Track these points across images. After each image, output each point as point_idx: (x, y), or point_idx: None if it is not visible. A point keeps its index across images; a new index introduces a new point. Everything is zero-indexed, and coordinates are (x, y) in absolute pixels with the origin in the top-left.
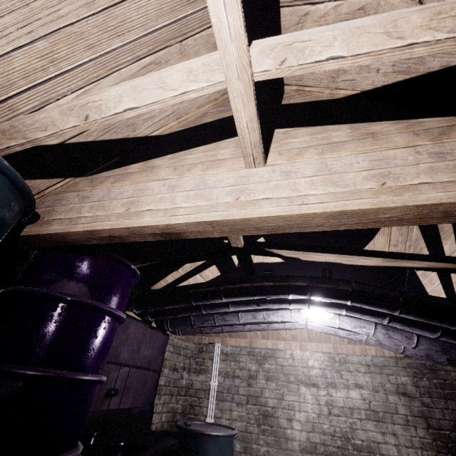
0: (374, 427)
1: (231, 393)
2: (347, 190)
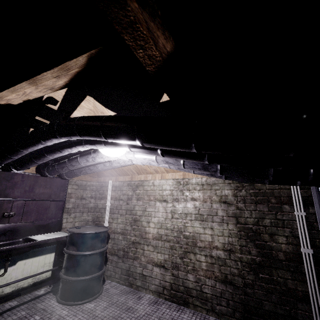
0: (199, 224)
1: (118, 209)
2: None
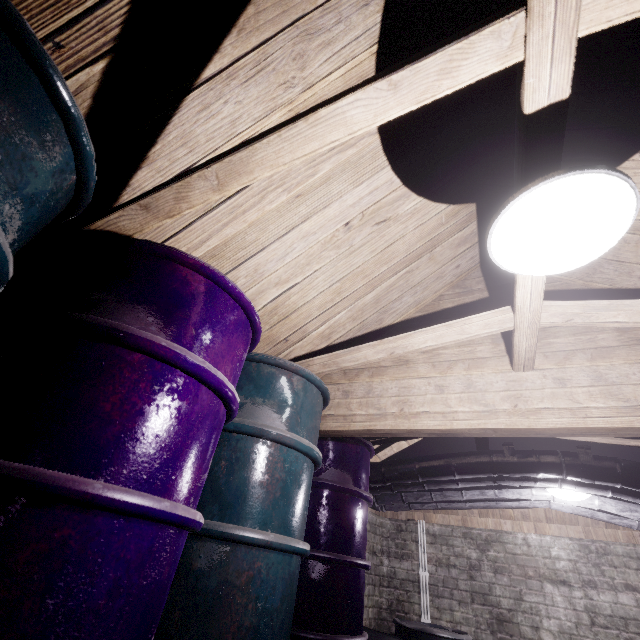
0: None
1: (449, 587)
2: (629, 405)
